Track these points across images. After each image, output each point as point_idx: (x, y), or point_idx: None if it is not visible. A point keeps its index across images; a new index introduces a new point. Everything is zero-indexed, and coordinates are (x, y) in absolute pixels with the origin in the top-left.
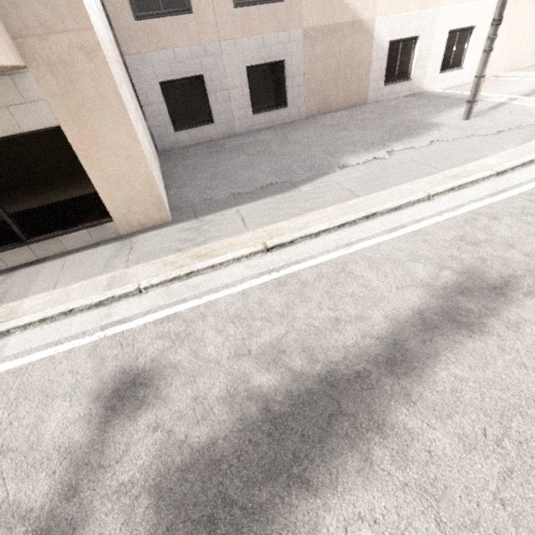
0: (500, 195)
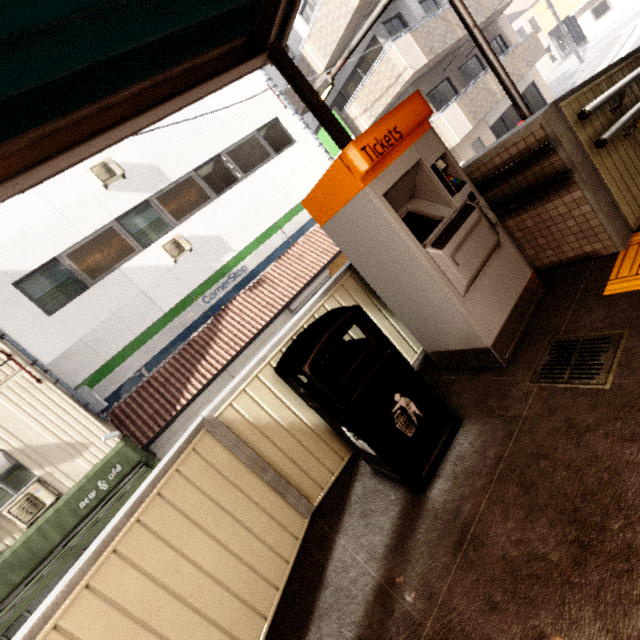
0: (638, 32)
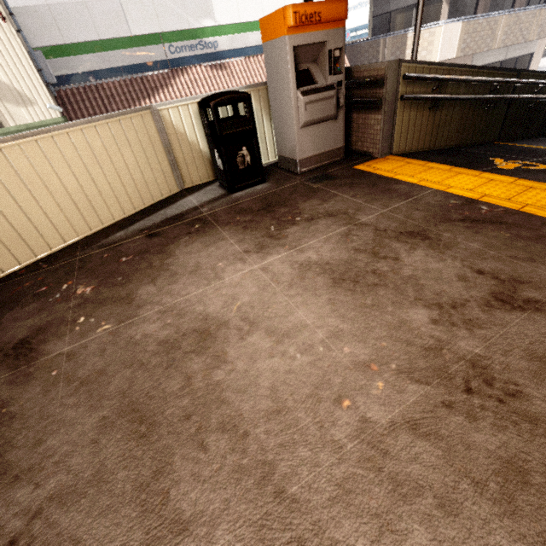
0: None
